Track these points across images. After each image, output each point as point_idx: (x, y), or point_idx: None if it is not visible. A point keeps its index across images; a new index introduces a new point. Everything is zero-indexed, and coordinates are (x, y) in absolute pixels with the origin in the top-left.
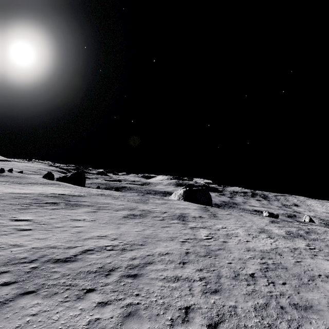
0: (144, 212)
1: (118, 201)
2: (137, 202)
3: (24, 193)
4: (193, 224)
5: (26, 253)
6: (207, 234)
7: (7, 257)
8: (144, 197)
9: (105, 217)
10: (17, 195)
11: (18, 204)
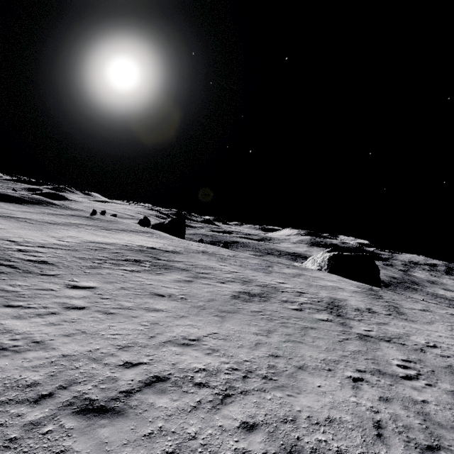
0: (266, 288)
1: (226, 265)
2: (254, 270)
3: (105, 243)
4: (360, 328)
5: (45, 369)
6: (402, 360)
7: (7, 377)
8: (264, 260)
9: (203, 294)
10: (96, 245)
11: (91, 259)
